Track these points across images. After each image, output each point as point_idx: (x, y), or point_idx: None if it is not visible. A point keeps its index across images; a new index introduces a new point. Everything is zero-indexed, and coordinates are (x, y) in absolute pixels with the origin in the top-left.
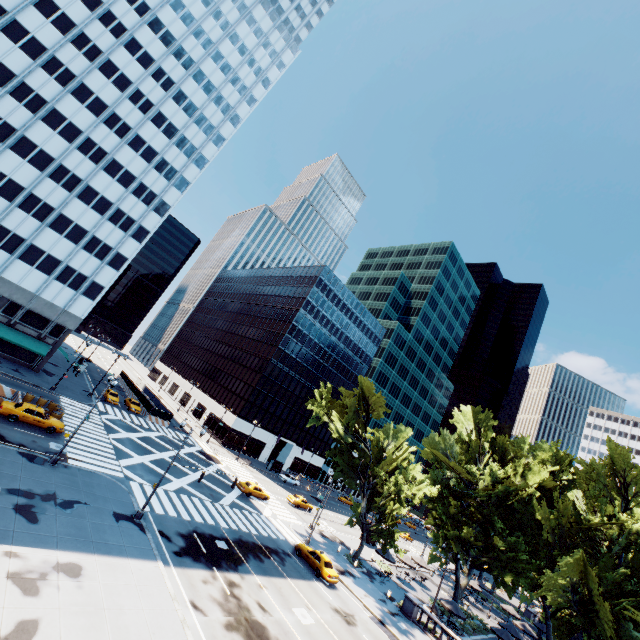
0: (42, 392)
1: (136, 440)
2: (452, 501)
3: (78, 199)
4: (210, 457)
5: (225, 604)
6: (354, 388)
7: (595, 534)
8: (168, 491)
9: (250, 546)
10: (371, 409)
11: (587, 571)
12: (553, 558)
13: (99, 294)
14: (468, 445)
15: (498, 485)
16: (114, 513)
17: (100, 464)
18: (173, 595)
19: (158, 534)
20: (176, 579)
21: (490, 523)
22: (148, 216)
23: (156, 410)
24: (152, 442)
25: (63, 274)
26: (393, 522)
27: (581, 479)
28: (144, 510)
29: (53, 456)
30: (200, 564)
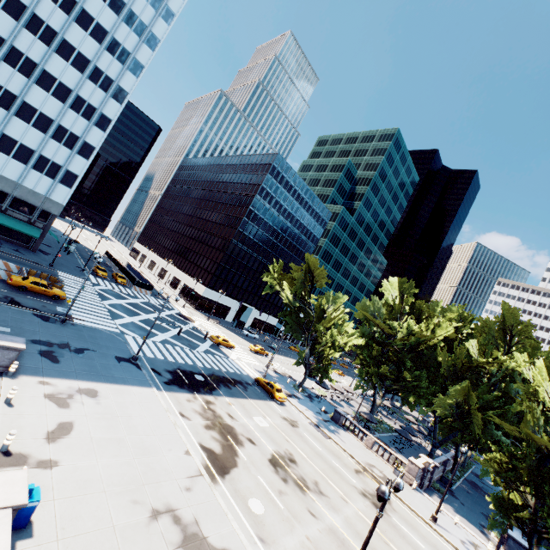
0: (42, 268)
1: (126, 305)
2: (375, 348)
3: (37, 85)
4: (186, 318)
5: (204, 414)
6: (301, 263)
7: (480, 370)
8: (155, 342)
9: (221, 379)
10: (315, 280)
11: (469, 394)
12: (446, 386)
13: (74, 182)
14: (392, 308)
15: (412, 337)
16: (116, 357)
17: (99, 323)
18: (166, 408)
19: (151, 371)
20: (167, 399)
21: (403, 363)
22: (108, 103)
23: (139, 282)
24: (139, 307)
25: (38, 163)
26: (328, 363)
27: (477, 332)
28: (138, 355)
29: (61, 317)
30: (184, 390)
